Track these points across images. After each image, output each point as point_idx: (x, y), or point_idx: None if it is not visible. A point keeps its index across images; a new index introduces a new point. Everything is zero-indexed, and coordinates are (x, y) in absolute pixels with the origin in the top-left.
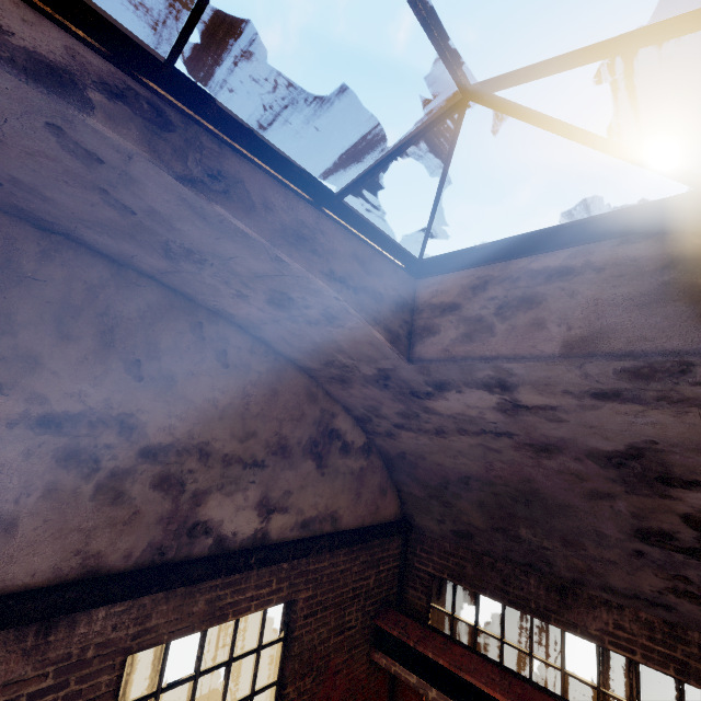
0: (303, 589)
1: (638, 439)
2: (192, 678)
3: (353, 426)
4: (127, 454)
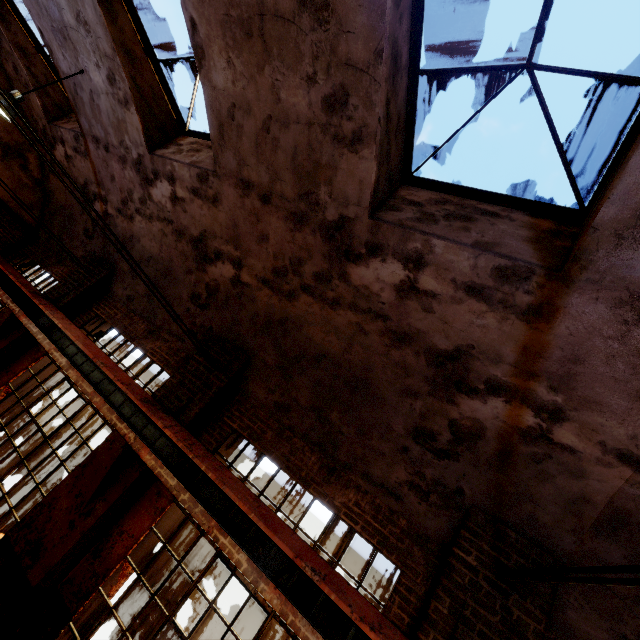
0: None
1: (85, 178)
2: None
3: (38, 166)
4: None
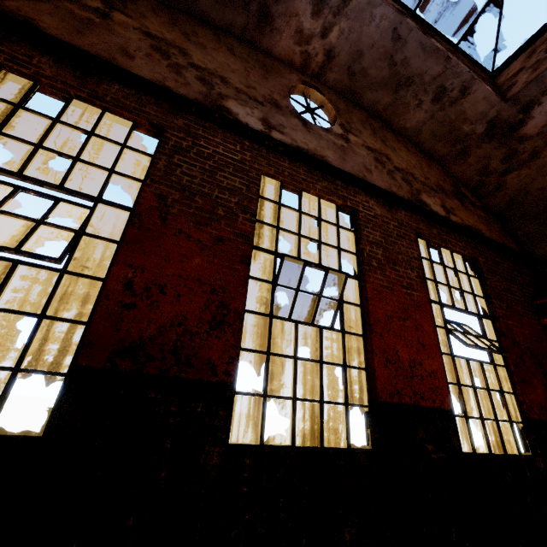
0: (479, 257)
1: None
2: (442, 264)
3: (471, 195)
4: (391, 166)
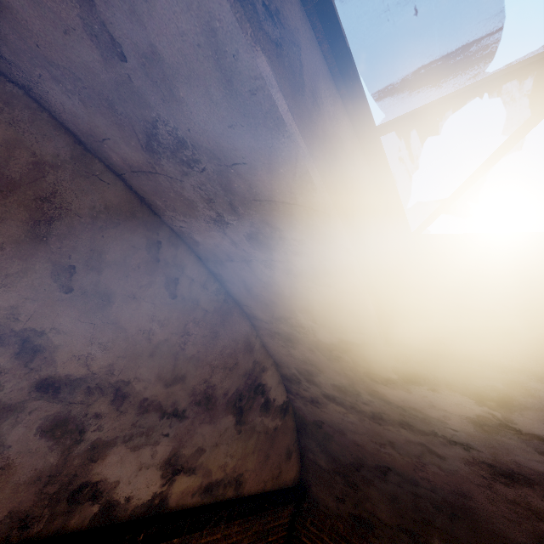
0: None
1: None
2: None
3: (278, 383)
4: (18, 383)
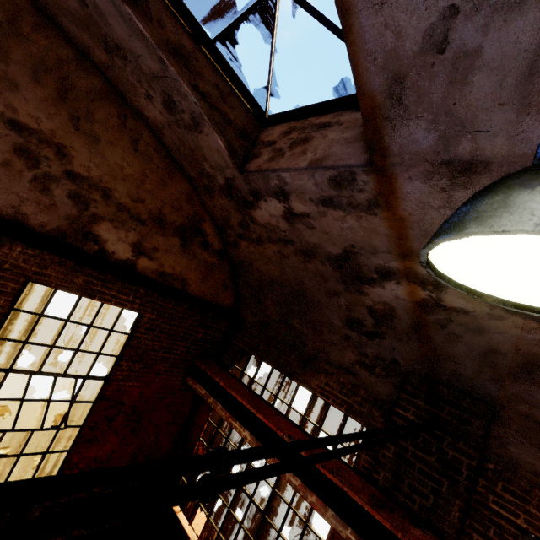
0: (150, 312)
1: (347, 244)
2: (64, 320)
3: (215, 234)
4: (57, 168)
